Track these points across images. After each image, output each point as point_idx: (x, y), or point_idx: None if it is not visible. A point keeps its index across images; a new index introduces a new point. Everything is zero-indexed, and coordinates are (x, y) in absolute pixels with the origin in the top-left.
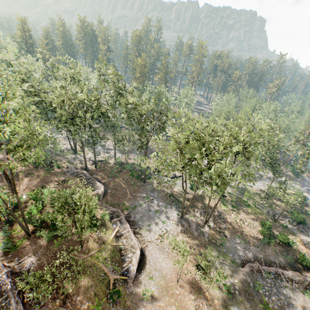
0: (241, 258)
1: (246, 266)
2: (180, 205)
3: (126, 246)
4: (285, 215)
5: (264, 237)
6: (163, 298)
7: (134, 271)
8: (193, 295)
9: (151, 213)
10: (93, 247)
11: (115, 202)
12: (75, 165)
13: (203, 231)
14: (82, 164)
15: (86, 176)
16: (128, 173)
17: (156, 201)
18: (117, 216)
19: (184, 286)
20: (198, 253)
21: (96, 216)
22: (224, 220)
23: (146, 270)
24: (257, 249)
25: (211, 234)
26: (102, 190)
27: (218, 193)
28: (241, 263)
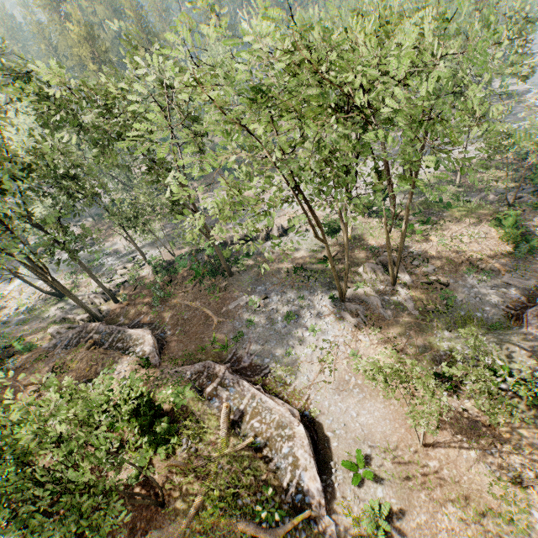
0: (501, 309)
1: (528, 318)
2: (325, 277)
3: (266, 434)
4: (515, 188)
5: (516, 244)
6: (415, 502)
7: (315, 480)
8: (471, 448)
9: (280, 327)
10: (191, 487)
11: (192, 348)
12: (70, 323)
13: (398, 301)
14: (84, 312)
15: (101, 332)
16: (189, 275)
17: (274, 297)
18: (210, 377)
19: (440, 444)
20: (417, 349)
21: (161, 411)
22: (423, 256)
23: (337, 456)
24: (517, 273)
25: (418, 297)
26: (150, 340)
27: (379, 215)
28: (508, 319)
